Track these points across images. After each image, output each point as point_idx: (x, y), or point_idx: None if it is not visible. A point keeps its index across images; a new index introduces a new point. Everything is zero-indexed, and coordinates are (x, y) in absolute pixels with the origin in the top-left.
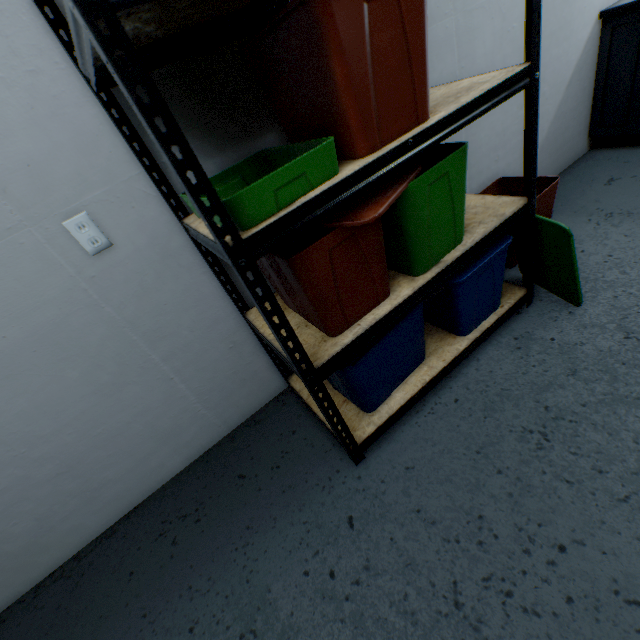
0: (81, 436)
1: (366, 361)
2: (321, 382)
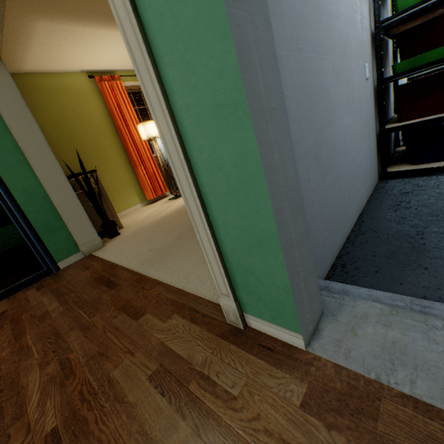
0: (357, 156)
1: None
2: None
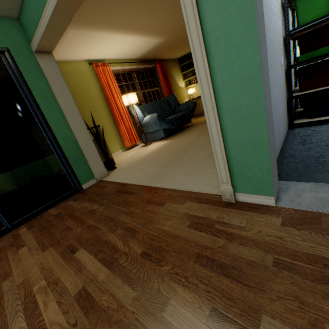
0: (279, 112)
1: None
2: None
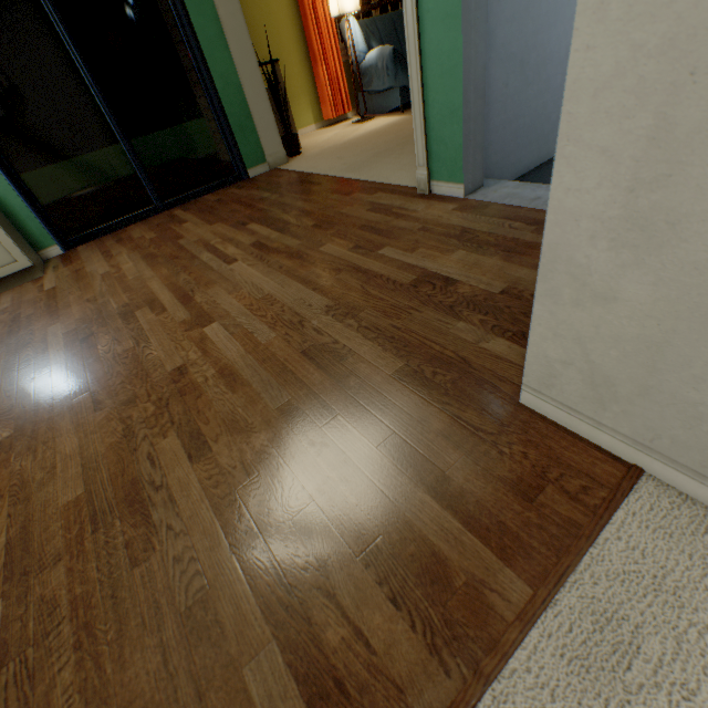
0: None
1: None
2: None
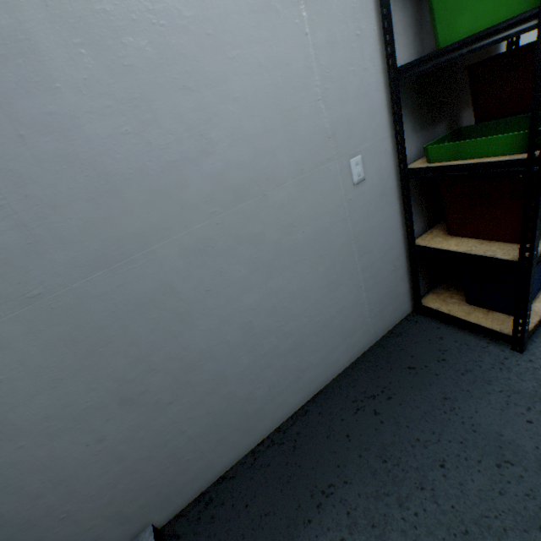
0: (309, 321)
1: (537, 268)
2: (534, 270)
